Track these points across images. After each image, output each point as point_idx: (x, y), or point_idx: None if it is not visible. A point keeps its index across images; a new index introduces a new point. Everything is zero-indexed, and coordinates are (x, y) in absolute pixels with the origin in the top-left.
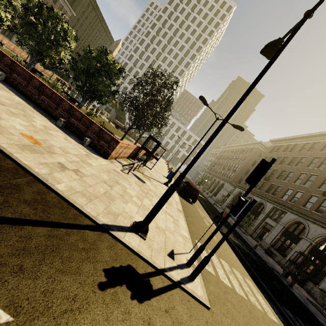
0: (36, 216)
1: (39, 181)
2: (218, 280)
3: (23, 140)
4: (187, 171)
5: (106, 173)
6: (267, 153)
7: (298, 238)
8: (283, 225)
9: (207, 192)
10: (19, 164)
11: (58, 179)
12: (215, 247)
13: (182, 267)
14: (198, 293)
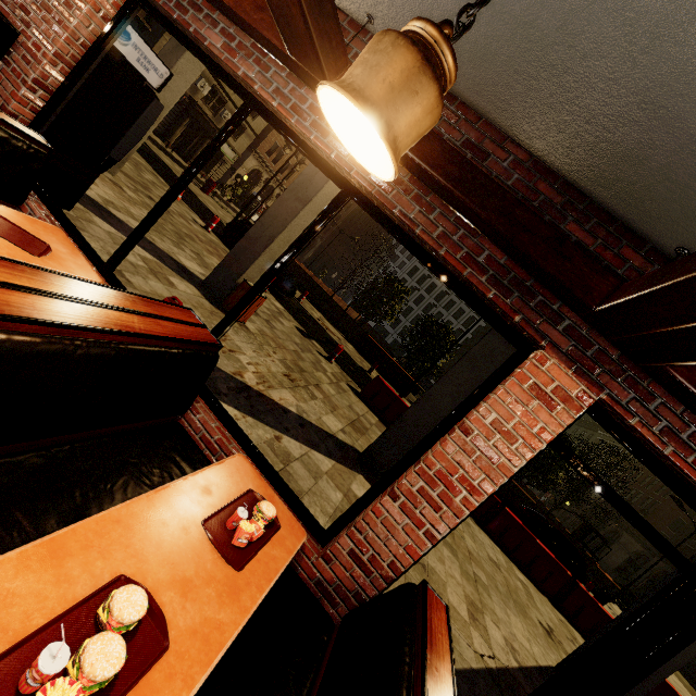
0: None
1: None
2: None
3: None
4: None
5: None
6: None
7: None
8: None
9: None
10: None
11: None
12: None
13: None
14: None
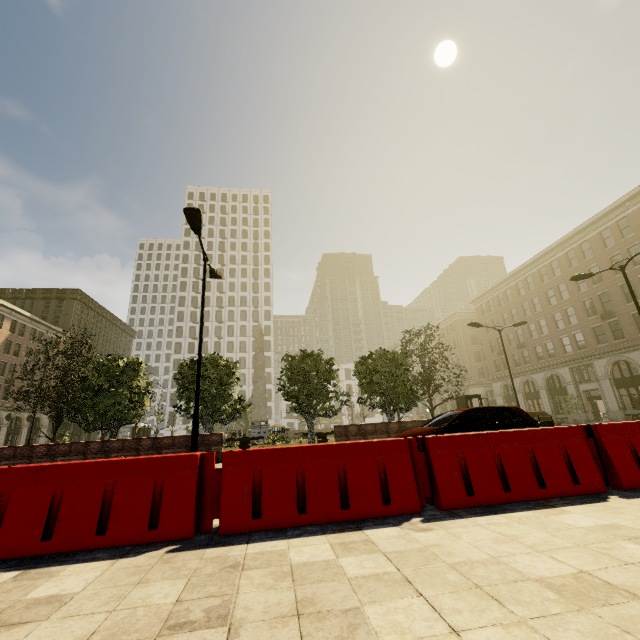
0: None
1: None
2: None
3: None
4: None
5: None
6: (482, 318)
7: (635, 377)
8: (607, 378)
9: None
10: None
11: None
12: None
13: None
14: None
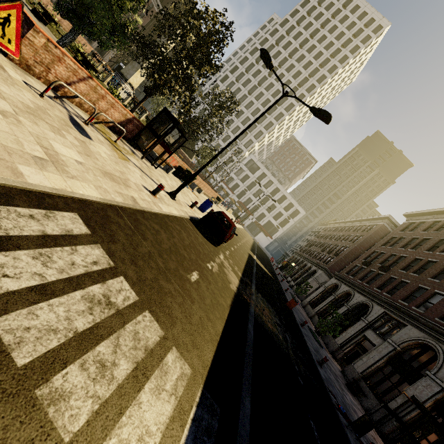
0: None
1: None
2: None
3: None
4: None
5: None
6: (396, 232)
7: (418, 374)
8: (394, 346)
9: (289, 280)
10: None
11: None
12: None
13: None
14: None
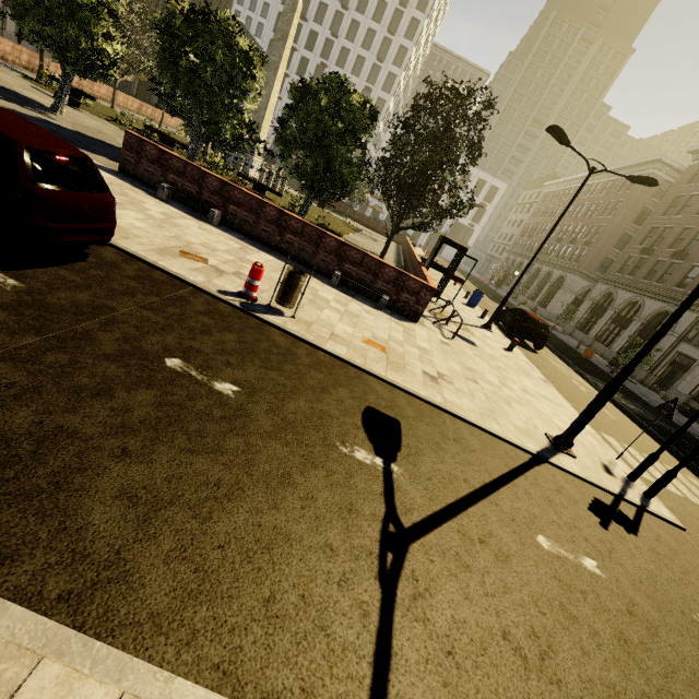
0: (504, 466)
1: (452, 416)
2: (665, 490)
3: (376, 353)
4: (639, 362)
5: (448, 357)
6: (680, 187)
7: None
8: None
9: (523, 301)
10: (422, 399)
11: (455, 404)
12: (687, 459)
13: (628, 484)
14: (665, 514)
